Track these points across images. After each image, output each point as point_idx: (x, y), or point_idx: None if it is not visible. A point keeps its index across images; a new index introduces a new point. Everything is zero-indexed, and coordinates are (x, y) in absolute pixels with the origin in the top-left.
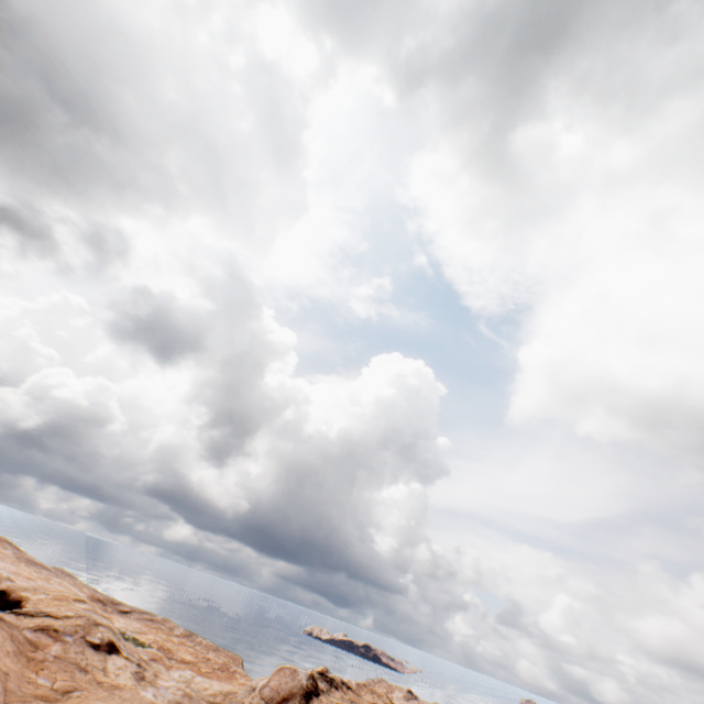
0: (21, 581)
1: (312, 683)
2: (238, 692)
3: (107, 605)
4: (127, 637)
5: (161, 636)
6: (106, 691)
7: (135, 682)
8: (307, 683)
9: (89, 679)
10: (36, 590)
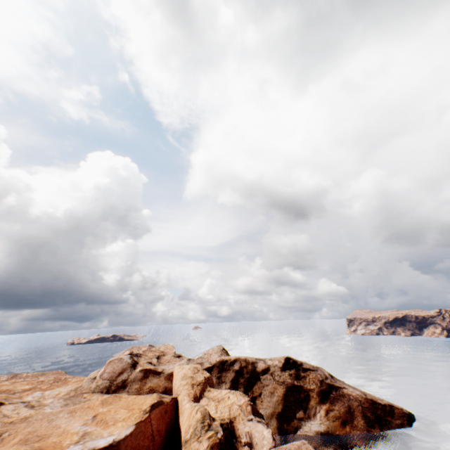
0: None
1: (133, 359)
2: (83, 385)
3: None
4: None
5: None
6: (22, 423)
7: (34, 410)
8: (131, 361)
9: (2, 425)
10: None
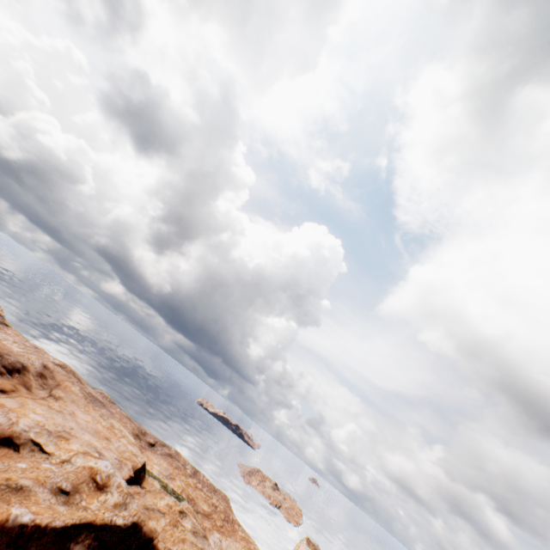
0: (107, 451)
1: None
2: None
3: (141, 440)
4: (169, 491)
5: (182, 479)
6: None
7: None
8: None
9: None
10: (154, 509)
